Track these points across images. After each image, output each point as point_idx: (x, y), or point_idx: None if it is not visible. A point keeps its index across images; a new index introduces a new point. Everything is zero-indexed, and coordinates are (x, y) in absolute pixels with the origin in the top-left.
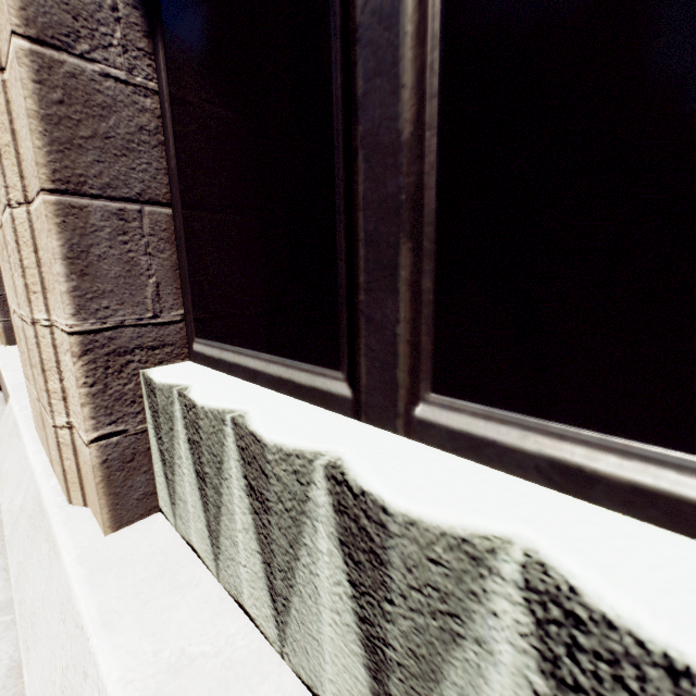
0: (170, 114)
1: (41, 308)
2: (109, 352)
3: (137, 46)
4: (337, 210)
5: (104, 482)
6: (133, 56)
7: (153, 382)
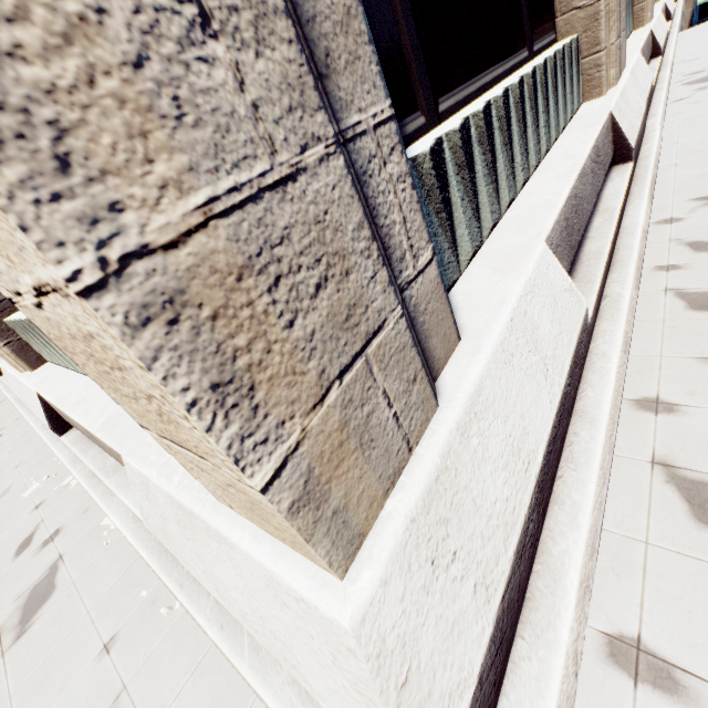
0: None
1: None
2: None
3: None
4: None
5: (18, 357)
6: None
7: (6, 321)
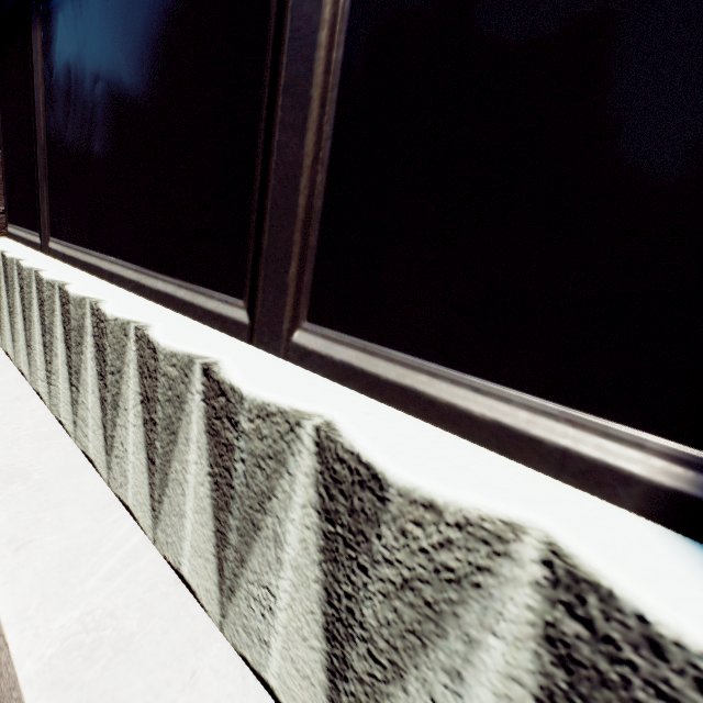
0: None
1: None
2: None
3: None
4: (36, 167)
5: None
6: None
7: None
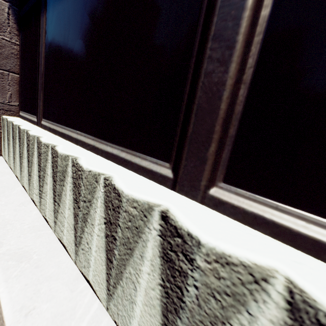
0: (20, 52)
1: None
2: None
3: (14, 33)
4: (37, 83)
5: None
6: (12, 35)
7: (3, 117)
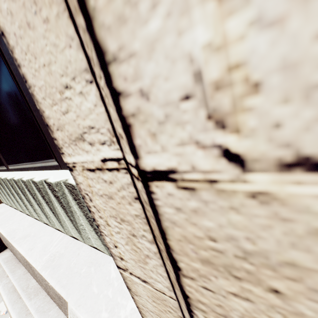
0: None
1: None
2: None
3: None
4: None
5: None
6: None
7: None
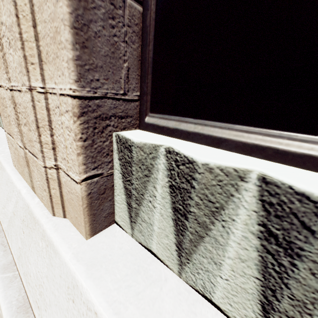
0: None
1: (37, 77)
2: (96, 116)
3: None
4: None
5: (88, 207)
6: None
7: (130, 141)
